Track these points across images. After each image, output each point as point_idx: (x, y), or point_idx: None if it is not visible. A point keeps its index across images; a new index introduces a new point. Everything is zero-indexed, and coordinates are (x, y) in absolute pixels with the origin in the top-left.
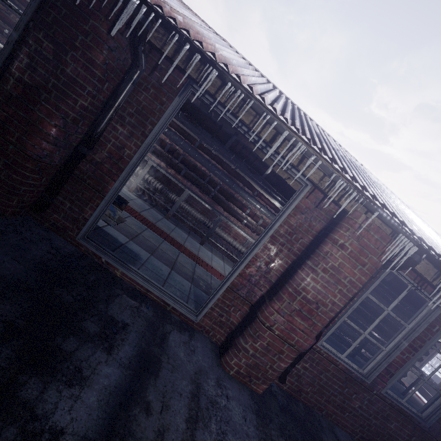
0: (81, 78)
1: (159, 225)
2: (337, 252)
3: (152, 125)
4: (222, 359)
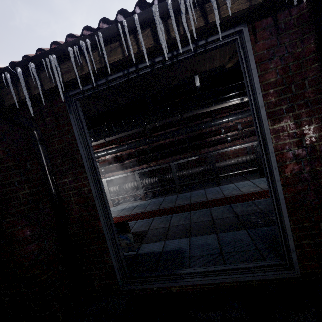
0: (3, 179)
1: (178, 204)
2: None
3: (79, 153)
4: None
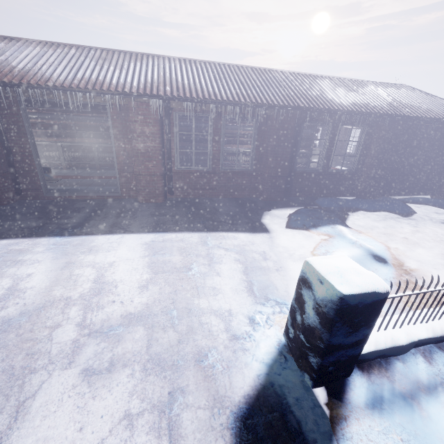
0: None
1: (93, 175)
2: (136, 125)
3: (24, 127)
4: (138, 200)
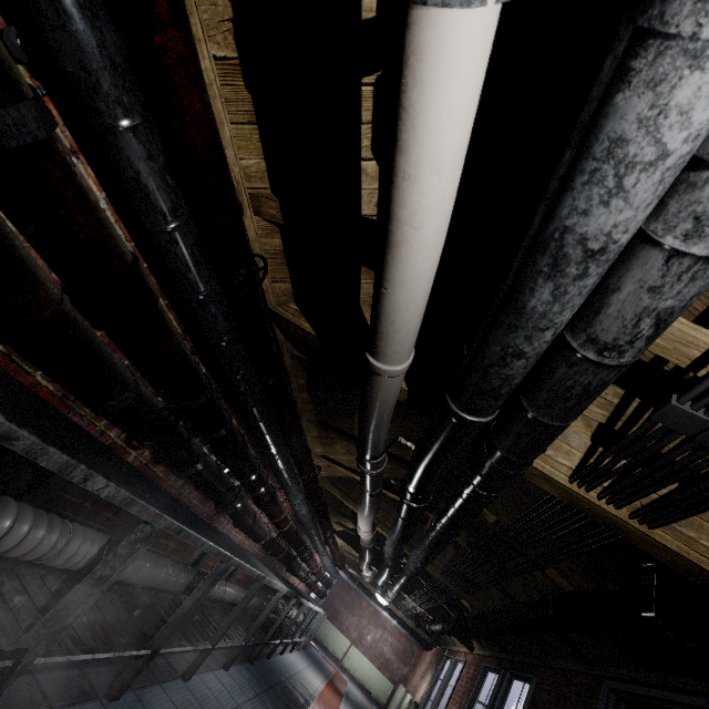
0: None
1: None
2: None
3: None
4: None
